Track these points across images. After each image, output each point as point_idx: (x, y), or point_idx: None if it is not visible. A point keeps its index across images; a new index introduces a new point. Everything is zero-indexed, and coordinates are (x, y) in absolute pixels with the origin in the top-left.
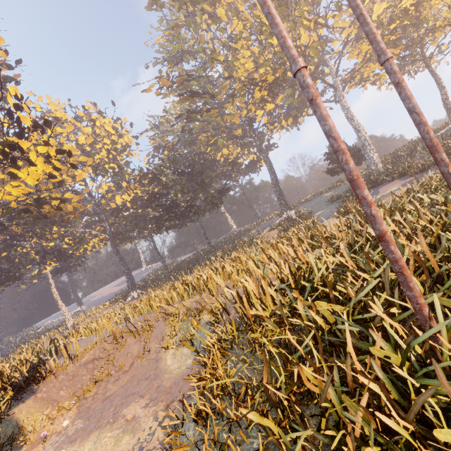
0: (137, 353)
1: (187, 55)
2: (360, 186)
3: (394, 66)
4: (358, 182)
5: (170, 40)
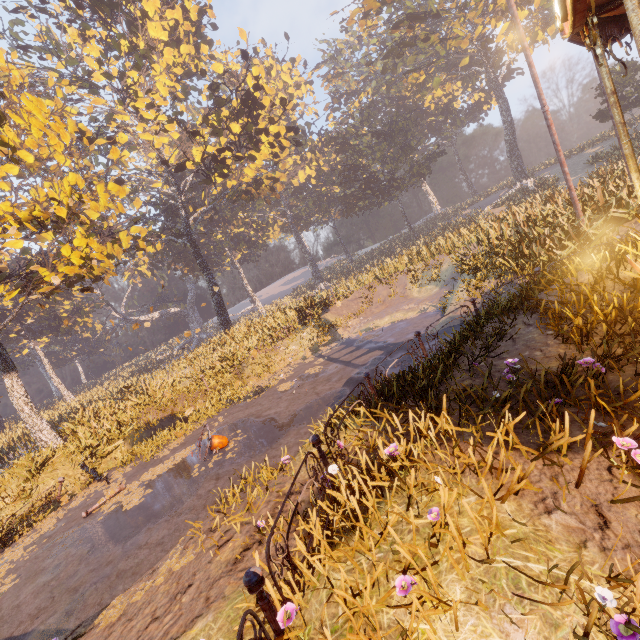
0: (386, 295)
1: None
2: (563, 166)
3: None
4: (563, 165)
5: None
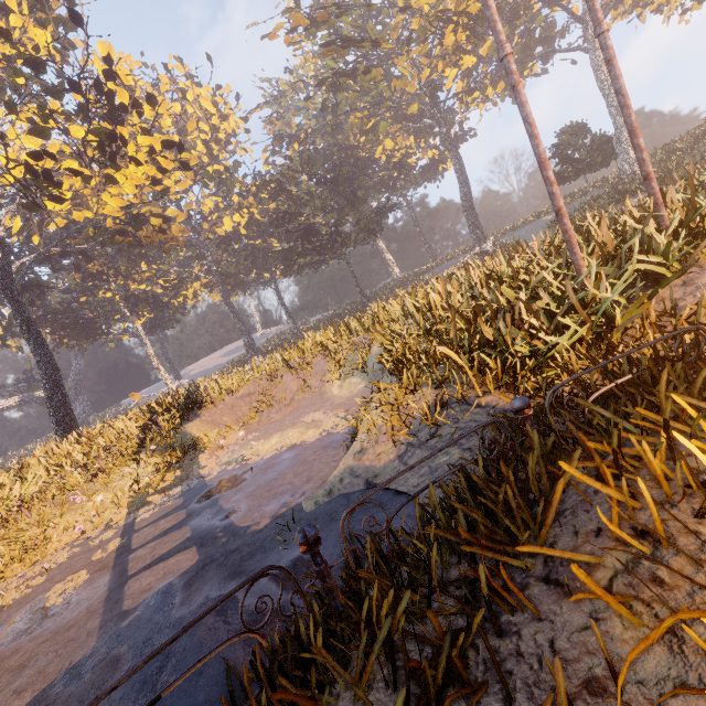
0: (296, 389)
1: None
2: (546, 168)
3: (608, 41)
4: (545, 164)
5: None
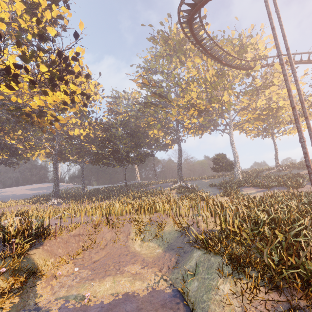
0: (109, 238)
1: (159, 72)
2: None
3: None
4: None
5: (153, 61)
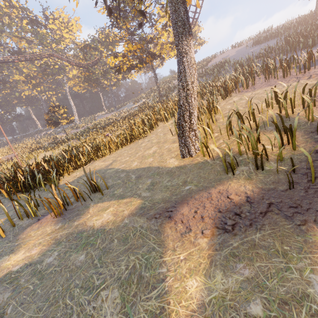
0: None
1: None
2: None
3: None
4: None
5: None
